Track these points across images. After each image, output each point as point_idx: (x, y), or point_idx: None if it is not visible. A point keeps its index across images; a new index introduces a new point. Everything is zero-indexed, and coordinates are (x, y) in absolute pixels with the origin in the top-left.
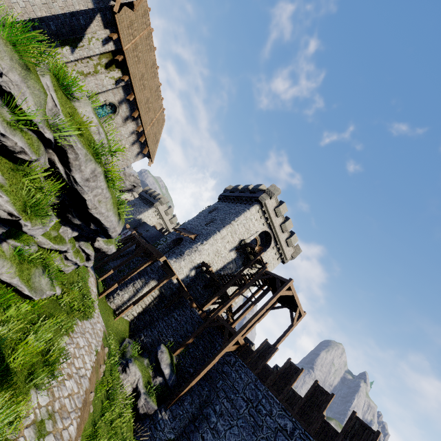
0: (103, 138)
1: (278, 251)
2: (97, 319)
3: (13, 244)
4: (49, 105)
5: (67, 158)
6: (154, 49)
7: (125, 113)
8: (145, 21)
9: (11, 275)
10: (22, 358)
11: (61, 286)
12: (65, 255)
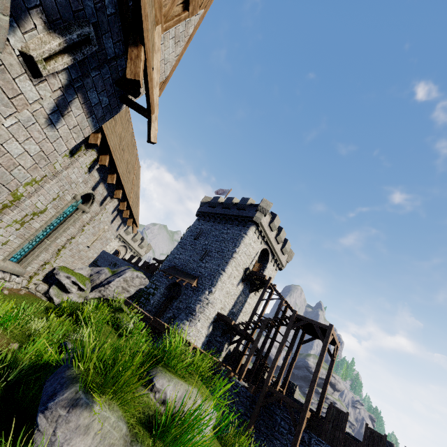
0: None
1: (275, 263)
2: None
3: None
4: None
5: None
6: None
7: (101, 195)
8: None
9: None
10: None
11: None
12: None
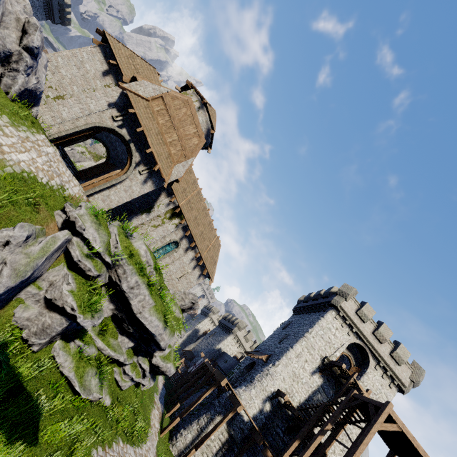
0: (149, 259)
1: (384, 373)
2: (145, 452)
3: (78, 343)
4: (114, 243)
5: (119, 273)
6: (203, 199)
7: (185, 245)
8: (195, 186)
9: (70, 369)
10: (51, 440)
11: (112, 397)
12: (124, 368)
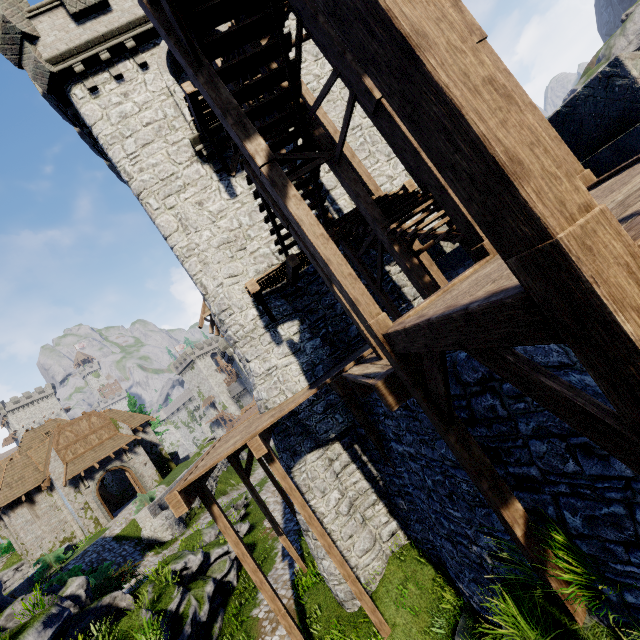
0: None
1: None
2: None
3: None
4: None
5: None
6: None
7: None
8: None
9: None
10: None
11: None
12: None
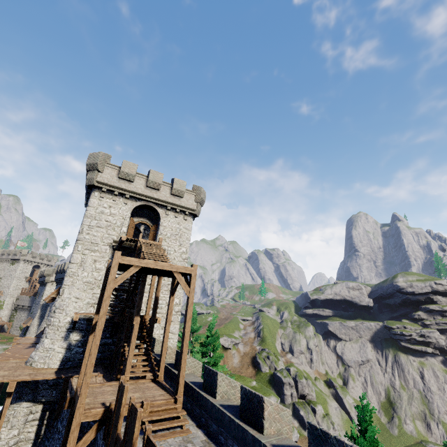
0: None
1: (176, 212)
2: None
3: None
4: None
5: None
6: None
7: None
8: None
9: None
10: None
11: None
12: None
